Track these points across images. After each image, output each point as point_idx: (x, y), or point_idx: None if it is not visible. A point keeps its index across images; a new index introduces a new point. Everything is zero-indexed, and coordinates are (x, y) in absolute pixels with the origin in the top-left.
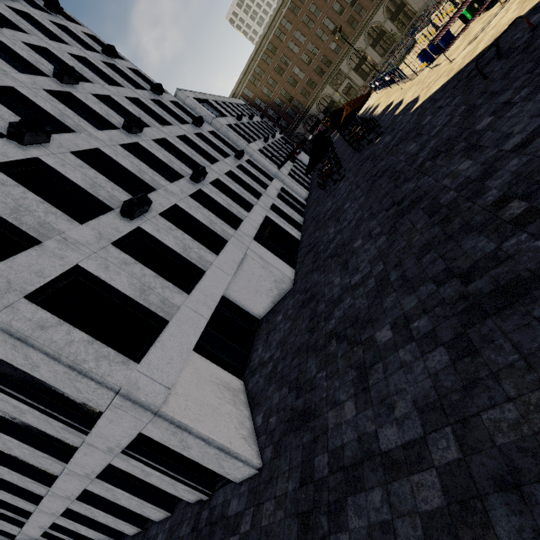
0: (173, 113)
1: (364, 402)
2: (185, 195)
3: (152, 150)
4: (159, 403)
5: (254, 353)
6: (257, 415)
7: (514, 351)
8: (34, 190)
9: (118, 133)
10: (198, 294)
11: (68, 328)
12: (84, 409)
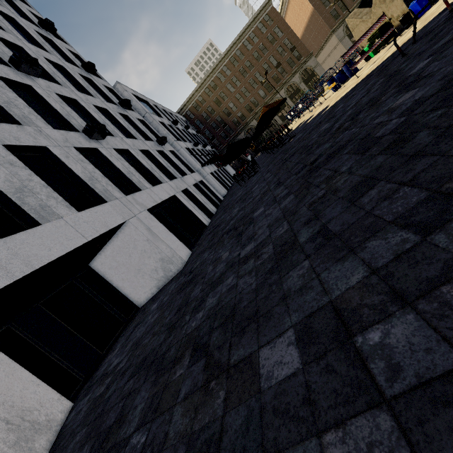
0: (103, 93)
1: None
2: (68, 144)
3: (47, 98)
4: None
5: (109, 355)
6: None
7: None
8: None
9: (5, 68)
10: None
11: None
12: None
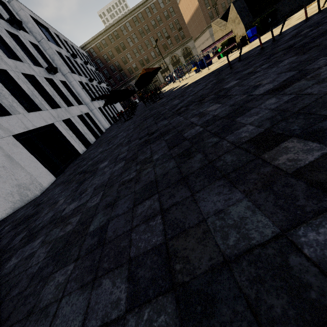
0: None
1: None
2: None
3: None
4: None
5: None
6: None
7: None
8: None
9: None
10: None
11: None
12: None
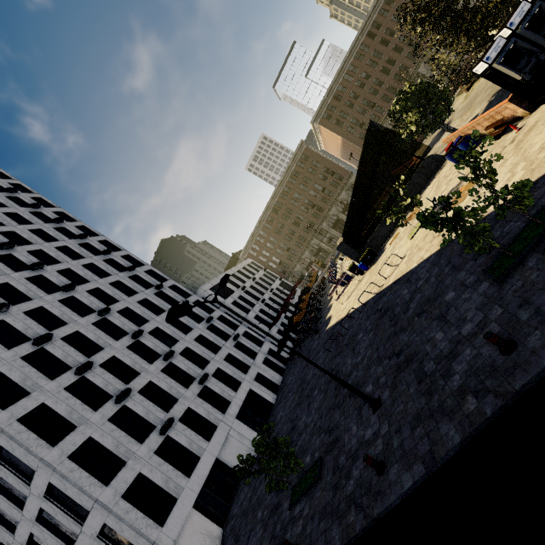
0: (194, 313)
1: None
2: (195, 396)
3: (178, 364)
4: None
5: (232, 507)
6: None
7: (268, 533)
8: (122, 425)
9: (161, 360)
10: (195, 476)
11: (136, 511)
12: None
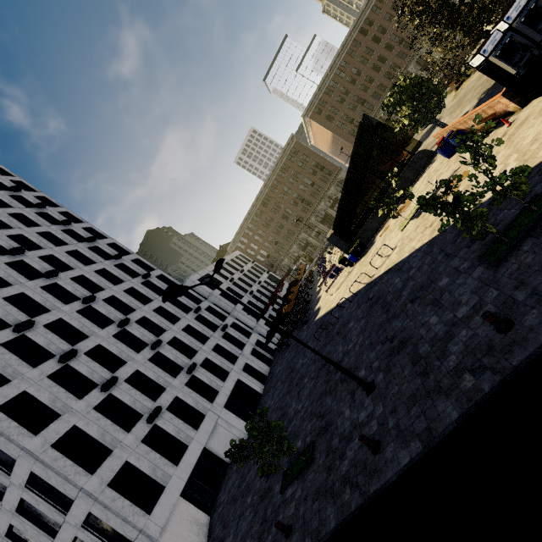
0: (182, 303)
1: (234, 534)
2: (182, 385)
3: (166, 353)
4: (157, 536)
5: (219, 494)
6: (209, 541)
7: (258, 517)
8: (108, 414)
9: (148, 349)
10: (182, 464)
11: (123, 499)
12: (123, 540)
